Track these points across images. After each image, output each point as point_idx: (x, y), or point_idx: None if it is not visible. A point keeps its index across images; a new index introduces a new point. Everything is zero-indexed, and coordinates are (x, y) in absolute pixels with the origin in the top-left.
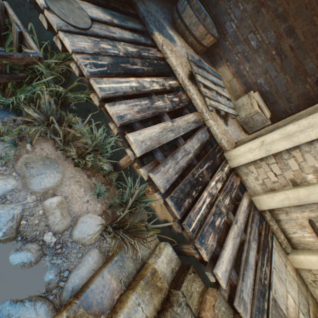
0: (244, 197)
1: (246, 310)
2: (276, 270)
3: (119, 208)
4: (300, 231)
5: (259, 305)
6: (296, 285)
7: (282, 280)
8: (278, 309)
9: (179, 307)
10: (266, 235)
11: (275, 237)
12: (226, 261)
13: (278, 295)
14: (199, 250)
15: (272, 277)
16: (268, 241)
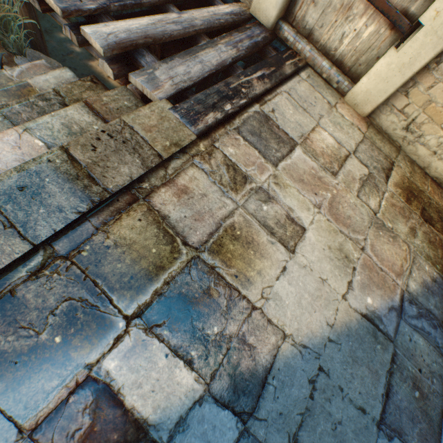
0: (226, 5)
1: (156, 87)
2: (294, 98)
3: (8, 56)
4: (348, 26)
5: (205, 100)
6: (361, 135)
7: (311, 113)
8: (273, 128)
9: (43, 102)
10: (279, 58)
11: (314, 73)
12: (119, 29)
13: (281, 118)
14: (48, 3)
15: (274, 98)
16: (281, 64)
